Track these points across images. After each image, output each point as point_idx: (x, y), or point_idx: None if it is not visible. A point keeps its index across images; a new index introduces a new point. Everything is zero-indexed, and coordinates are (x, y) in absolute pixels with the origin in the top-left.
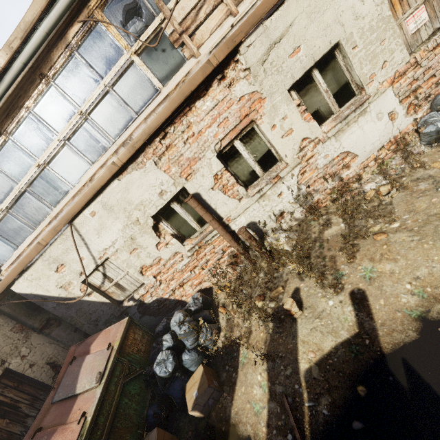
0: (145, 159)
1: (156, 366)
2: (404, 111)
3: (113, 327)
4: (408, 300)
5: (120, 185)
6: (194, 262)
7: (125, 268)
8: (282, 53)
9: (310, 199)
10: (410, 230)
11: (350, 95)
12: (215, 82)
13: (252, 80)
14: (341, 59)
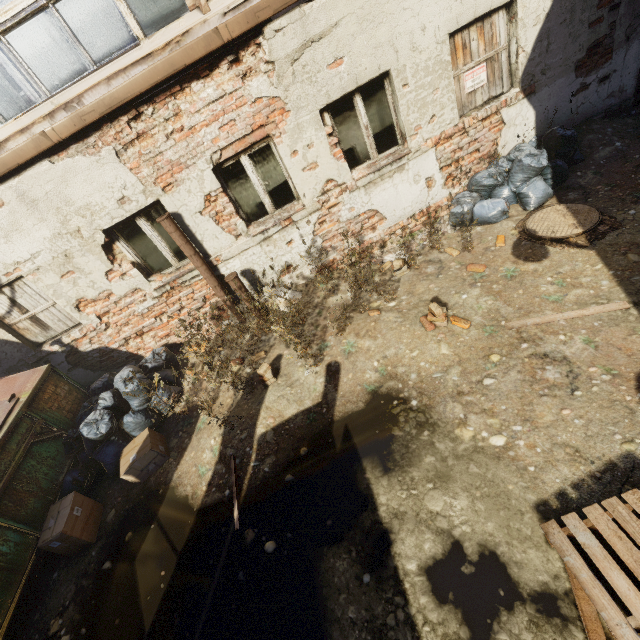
0: (101, 142)
1: (84, 427)
2: (443, 180)
3: (22, 375)
4: (370, 376)
5: (53, 172)
6: (162, 306)
7: (51, 297)
8: (320, 58)
9: (325, 257)
10: (400, 312)
11: (392, 142)
12: (224, 64)
13: (276, 80)
14: (390, 93)
